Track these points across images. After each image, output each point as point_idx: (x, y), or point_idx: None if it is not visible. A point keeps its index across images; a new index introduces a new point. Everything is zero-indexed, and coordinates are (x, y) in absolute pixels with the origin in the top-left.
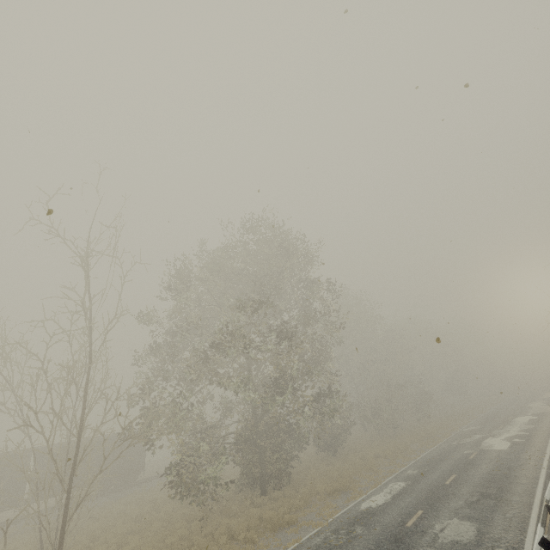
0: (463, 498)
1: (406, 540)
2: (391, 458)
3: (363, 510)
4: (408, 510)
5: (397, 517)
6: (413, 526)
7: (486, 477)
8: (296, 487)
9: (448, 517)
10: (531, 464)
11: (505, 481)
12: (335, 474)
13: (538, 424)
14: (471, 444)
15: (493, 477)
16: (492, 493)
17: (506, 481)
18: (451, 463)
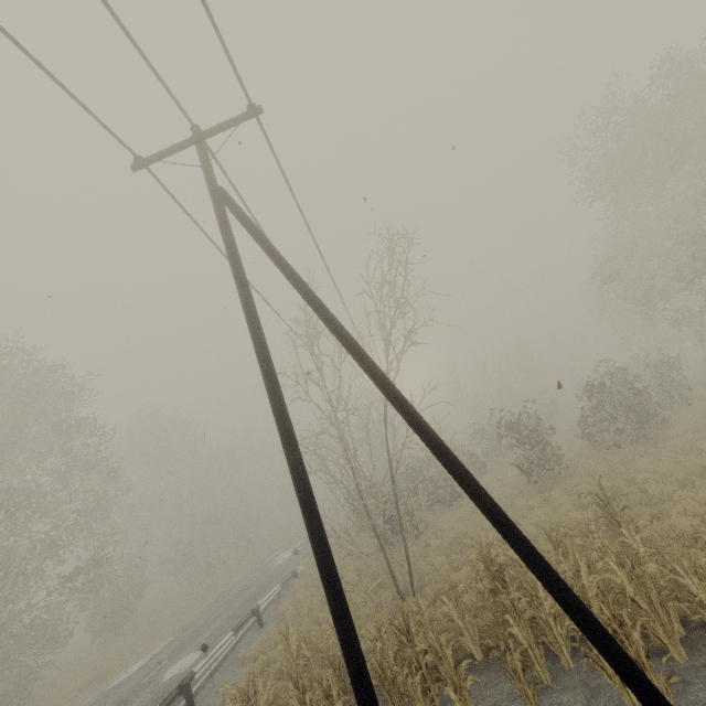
0: (213, 628)
1: (131, 698)
2: (185, 610)
3: (109, 690)
4: (156, 665)
5: (139, 679)
6: (148, 680)
7: (248, 598)
8: (37, 705)
9: (186, 655)
10: (289, 571)
11: (258, 596)
12: (103, 661)
13: (327, 525)
14: (264, 565)
15: (253, 595)
16: (239, 613)
17: (258, 596)
18: (232, 594)
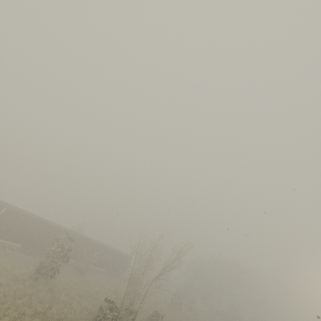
0: None
1: None
2: None
3: None
4: None
5: None
6: None
7: None
8: None
9: None
10: None
11: None
12: None
13: None
14: None
15: None
16: None
17: None
18: None
